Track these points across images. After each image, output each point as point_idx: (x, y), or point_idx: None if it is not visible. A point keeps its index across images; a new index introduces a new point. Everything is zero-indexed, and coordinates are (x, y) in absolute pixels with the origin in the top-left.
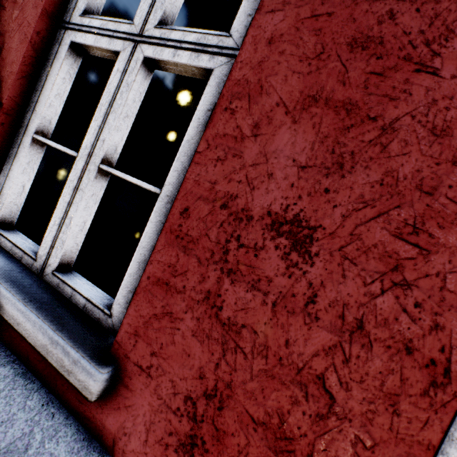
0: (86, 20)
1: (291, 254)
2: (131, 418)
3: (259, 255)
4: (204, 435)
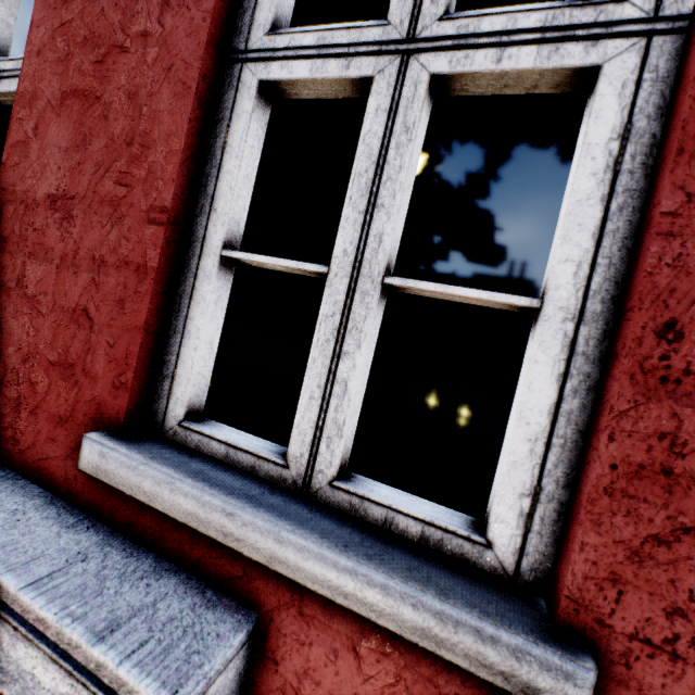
0: None
1: (64, 223)
2: None
3: (46, 233)
4: (26, 393)
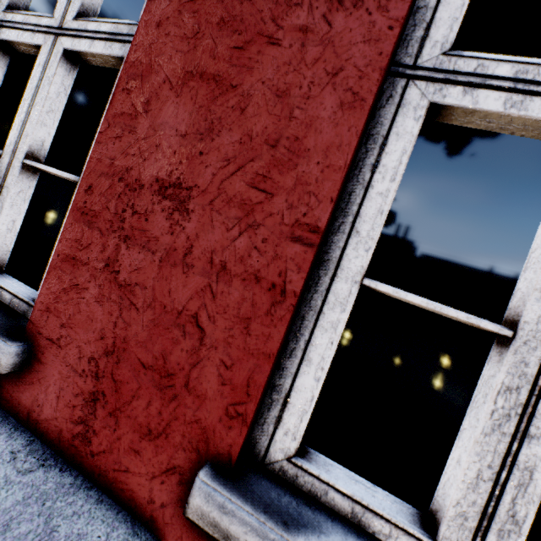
0: (10, 15)
1: (174, 214)
2: (44, 389)
3: (149, 219)
4: (105, 389)
